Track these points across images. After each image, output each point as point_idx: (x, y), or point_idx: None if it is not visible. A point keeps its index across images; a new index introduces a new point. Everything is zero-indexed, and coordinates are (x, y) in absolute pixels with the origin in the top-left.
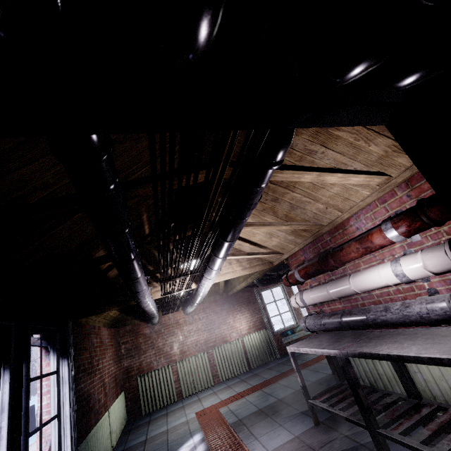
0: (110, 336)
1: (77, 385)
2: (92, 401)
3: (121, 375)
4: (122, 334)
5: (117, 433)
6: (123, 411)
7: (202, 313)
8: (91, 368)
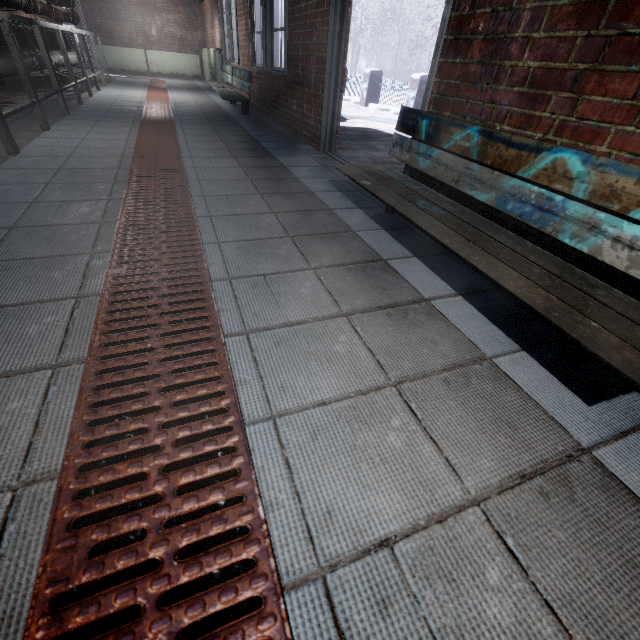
0: (176, 3)
1: (90, 19)
2: (118, 35)
3: (197, 42)
4: (199, 6)
5: (165, 70)
6: (191, 67)
7: (209, 3)
8: (115, 16)
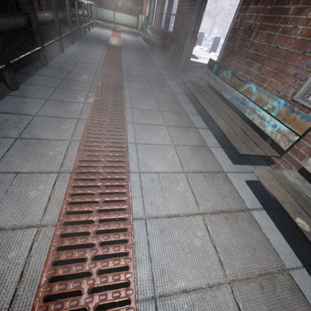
0: None
1: None
2: (104, 3)
3: (138, 11)
4: None
5: (121, 22)
6: (133, 22)
7: None
8: None
